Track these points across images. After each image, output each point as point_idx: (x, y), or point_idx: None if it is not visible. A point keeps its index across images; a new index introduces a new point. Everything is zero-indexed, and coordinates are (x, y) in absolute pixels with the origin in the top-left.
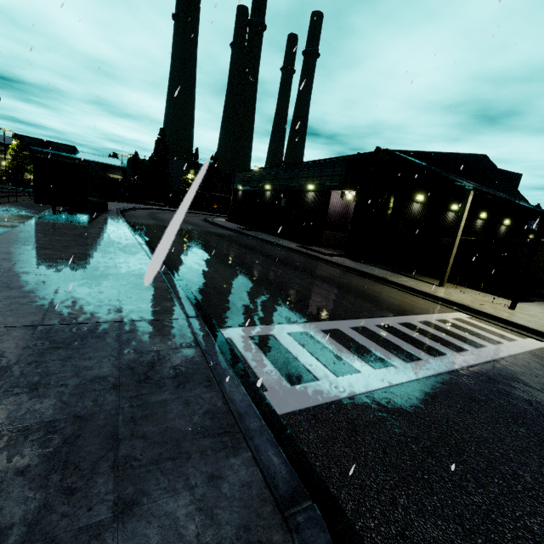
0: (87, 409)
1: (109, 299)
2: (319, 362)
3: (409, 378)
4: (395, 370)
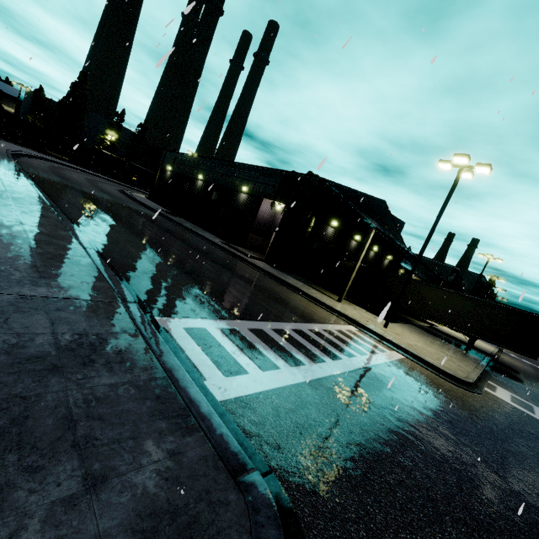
0: (29, 389)
1: (25, 268)
2: (248, 357)
3: (316, 376)
4: (307, 368)
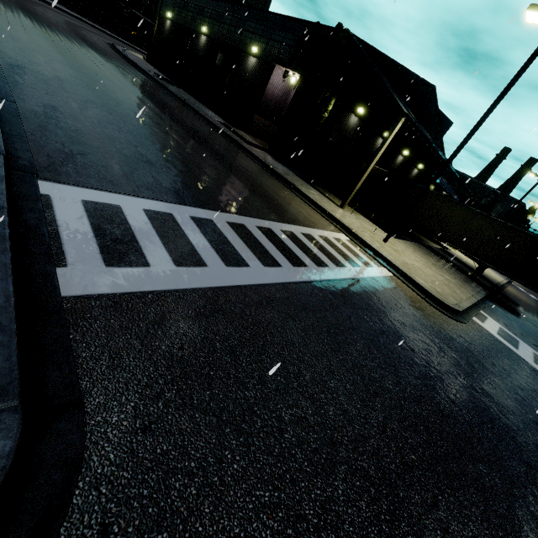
0: None
1: None
2: (164, 248)
3: (257, 281)
4: (248, 271)
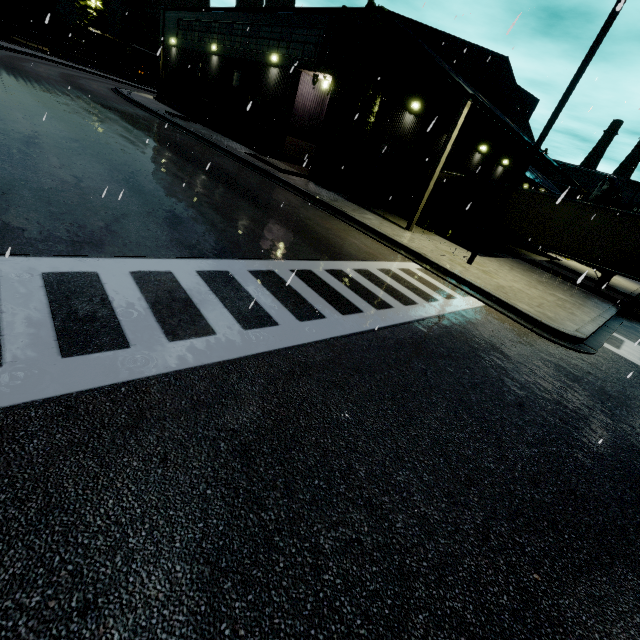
0: None
1: None
2: (153, 319)
3: (288, 343)
4: (276, 331)
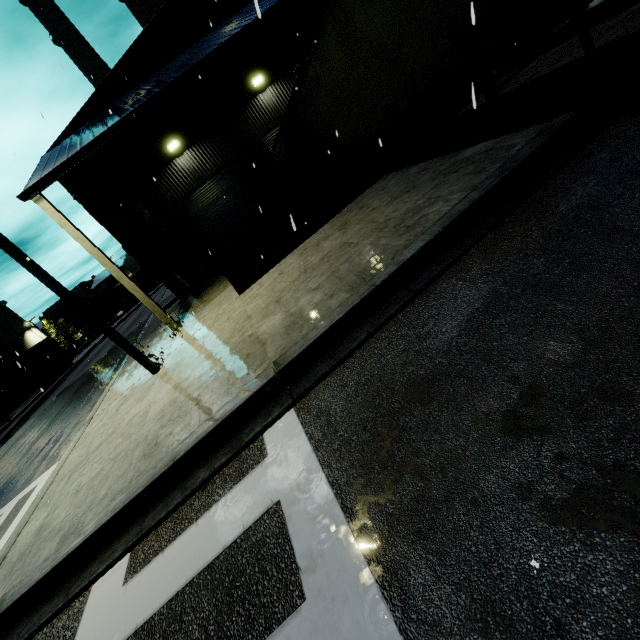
0: None
1: None
2: None
3: None
4: None
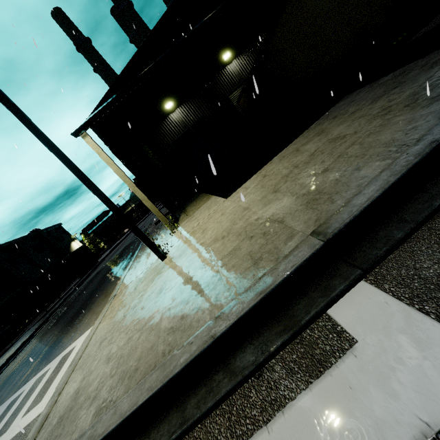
0: None
1: None
2: None
3: None
4: None
